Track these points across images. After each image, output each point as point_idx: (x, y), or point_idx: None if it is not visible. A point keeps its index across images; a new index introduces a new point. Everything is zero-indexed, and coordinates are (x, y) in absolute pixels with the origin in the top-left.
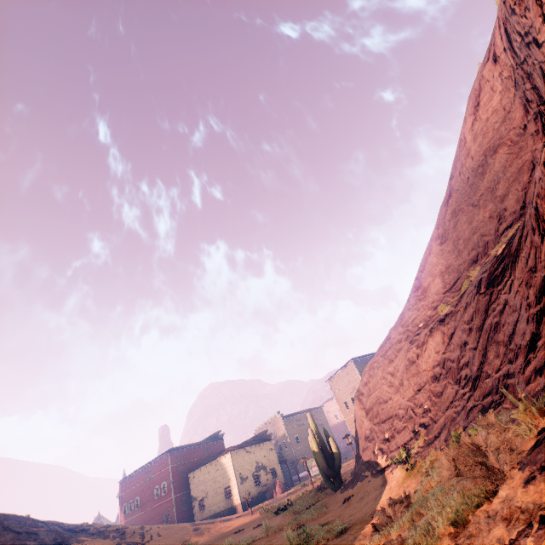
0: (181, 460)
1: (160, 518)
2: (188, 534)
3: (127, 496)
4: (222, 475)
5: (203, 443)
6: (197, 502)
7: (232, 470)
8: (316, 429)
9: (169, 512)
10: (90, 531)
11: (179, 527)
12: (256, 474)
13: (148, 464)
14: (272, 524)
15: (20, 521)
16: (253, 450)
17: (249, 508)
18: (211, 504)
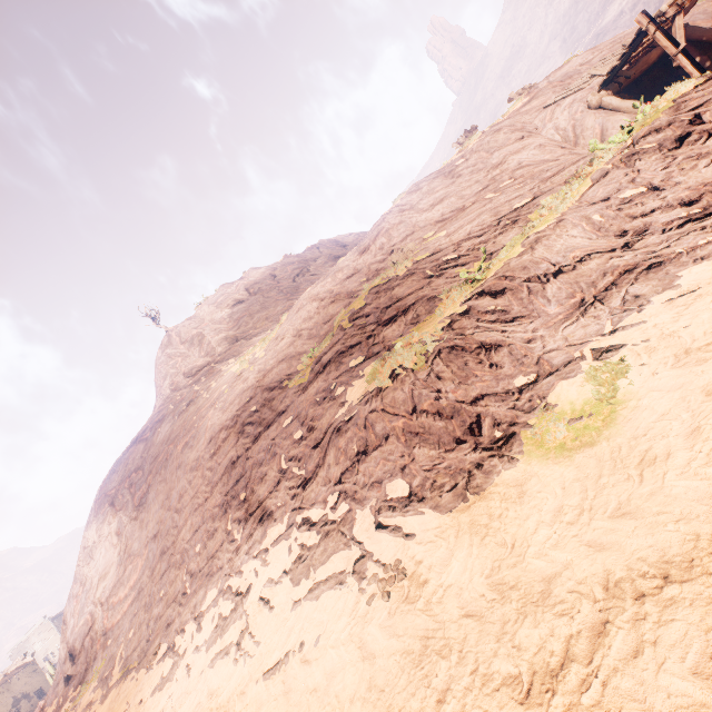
0: None
1: None
2: None
3: None
4: None
5: None
6: None
7: None
8: (54, 670)
9: None
10: None
11: None
12: (15, 709)
13: None
14: None
15: None
16: (7, 687)
17: None
18: None
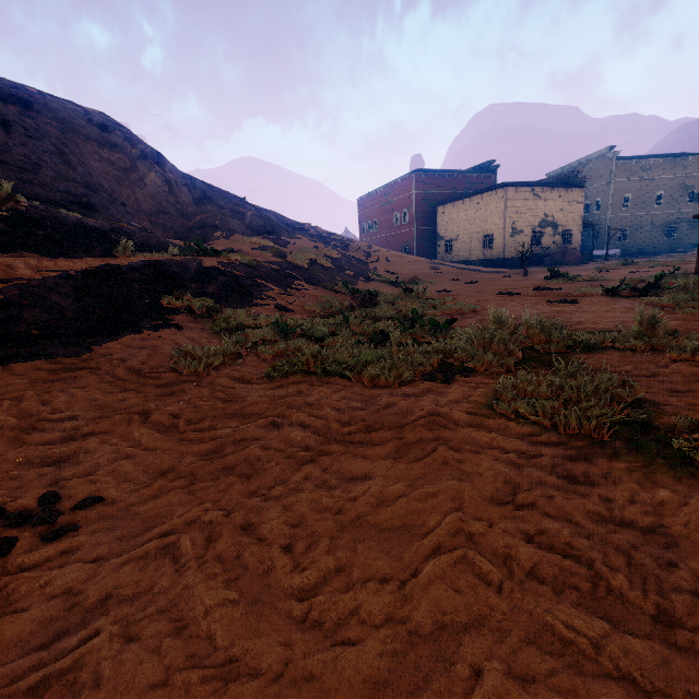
0: (429, 188)
1: (398, 247)
2: (423, 271)
3: (365, 217)
4: (484, 219)
5: (463, 172)
6: (442, 243)
7: (502, 215)
8: None
9: (408, 243)
10: (310, 233)
11: (413, 260)
12: (538, 231)
13: (387, 185)
14: (619, 314)
15: (225, 197)
16: (545, 195)
17: (523, 268)
18: (461, 250)
